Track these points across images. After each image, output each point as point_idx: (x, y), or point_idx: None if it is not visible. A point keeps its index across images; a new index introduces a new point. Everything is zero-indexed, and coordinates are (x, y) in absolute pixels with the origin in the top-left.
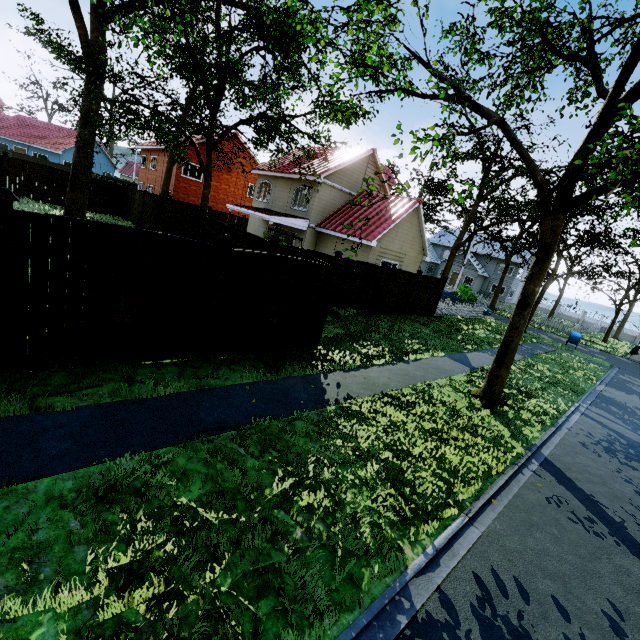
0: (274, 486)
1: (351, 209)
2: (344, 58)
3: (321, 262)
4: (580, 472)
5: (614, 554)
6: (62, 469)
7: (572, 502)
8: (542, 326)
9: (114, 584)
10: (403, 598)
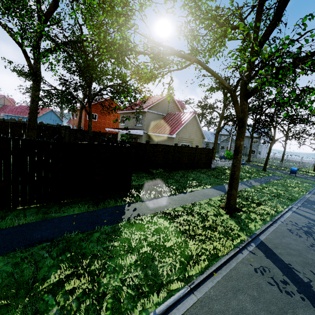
0: (52, 277)
1: (163, 122)
2: (148, 56)
3: (126, 145)
4: (284, 248)
5: (299, 308)
6: None
7: (273, 270)
8: (277, 167)
9: None
10: None
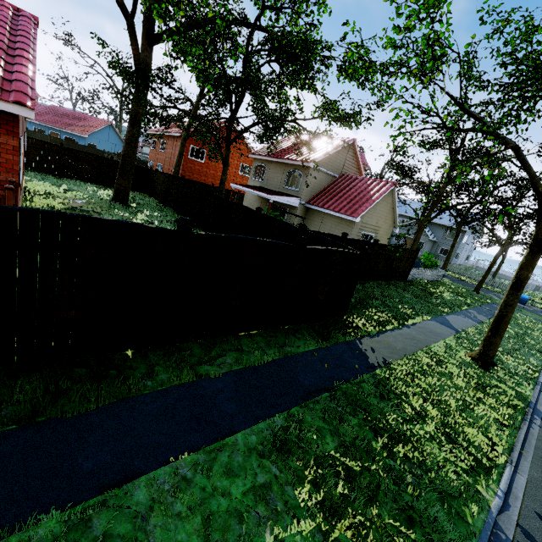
0: (379, 440)
1: (335, 189)
2: (337, 67)
3: (350, 249)
4: None
5: None
6: (243, 426)
7: None
8: (488, 286)
9: (324, 516)
10: (498, 531)
